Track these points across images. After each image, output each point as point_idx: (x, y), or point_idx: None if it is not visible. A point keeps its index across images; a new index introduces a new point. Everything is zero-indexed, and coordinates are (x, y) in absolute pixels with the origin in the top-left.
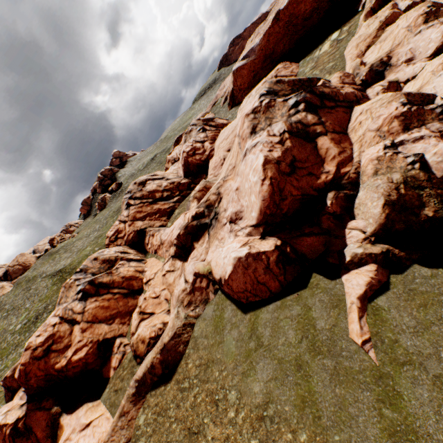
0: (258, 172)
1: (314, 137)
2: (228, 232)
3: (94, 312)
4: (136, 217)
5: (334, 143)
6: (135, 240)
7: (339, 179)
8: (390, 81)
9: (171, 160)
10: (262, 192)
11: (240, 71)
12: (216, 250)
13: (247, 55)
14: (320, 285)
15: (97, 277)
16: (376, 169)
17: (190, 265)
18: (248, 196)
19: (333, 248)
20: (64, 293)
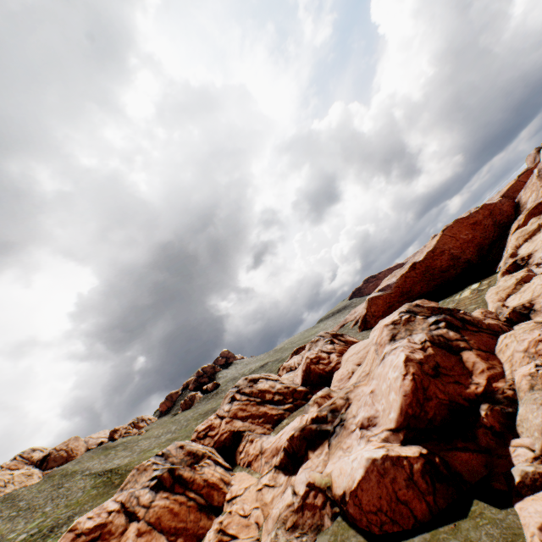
0: (399, 368)
1: (458, 350)
2: (357, 438)
3: (160, 512)
4: (236, 414)
5: (481, 358)
6: (227, 443)
7: (492, 392)
8: (536, 321)
9: (287, 367)
10: (404, 385)
11: (375, 300)
12: (339, 460)
13: (383, 289)
14: (485, 514)
15: (179, 466)
16: (530, 384)
17: (303, 473)
18: (385, 397)
19: (496, 469)
20: (133, 476)
